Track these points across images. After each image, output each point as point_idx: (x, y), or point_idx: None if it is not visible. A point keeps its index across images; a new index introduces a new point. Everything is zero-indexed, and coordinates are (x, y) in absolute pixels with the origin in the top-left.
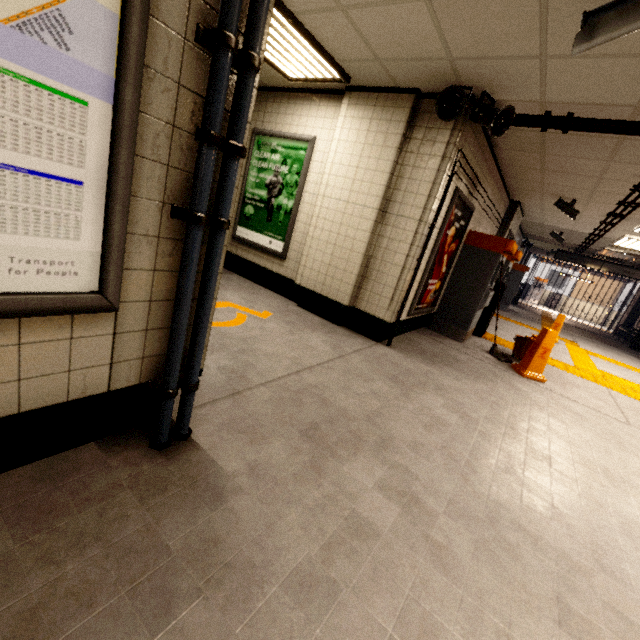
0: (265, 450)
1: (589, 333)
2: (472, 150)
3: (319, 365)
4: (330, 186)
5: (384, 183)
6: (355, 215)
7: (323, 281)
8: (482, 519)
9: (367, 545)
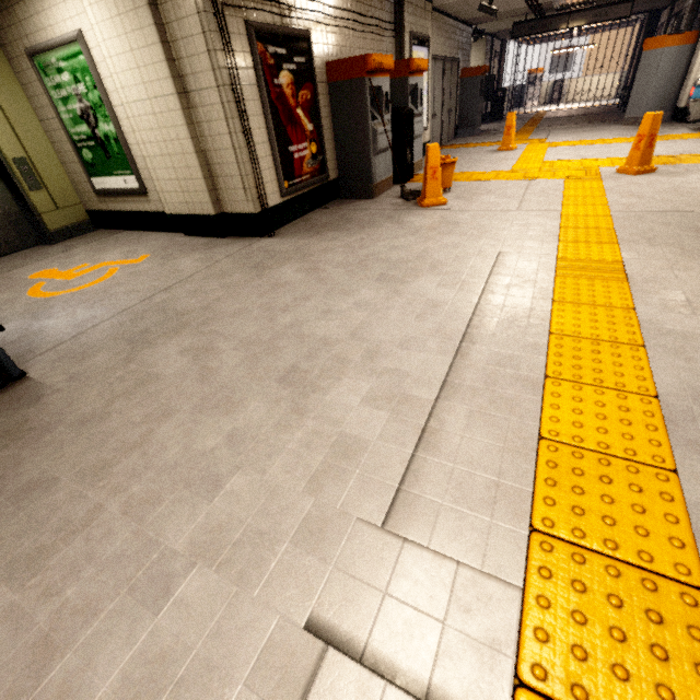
0: (89, 362)
1: (582, 117)
2: None
3: (178, 283)
4: (125, 88)
5: (163, 57)
6: (163, 111)
7: (184, 200)
8: (264, 341)
9: (147, 388)
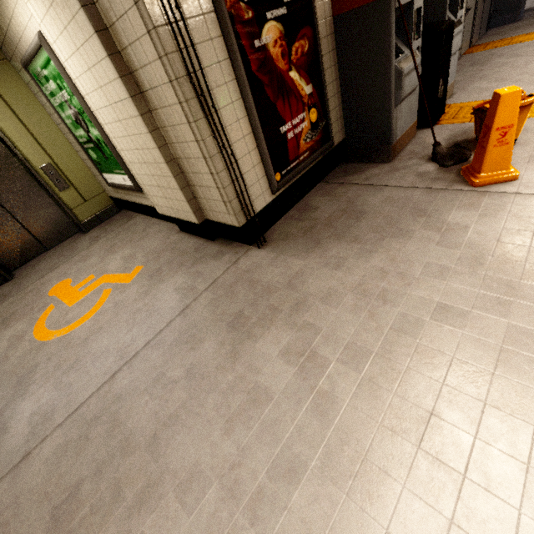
0: None
1: None
2: None
3: (147, 345)
4: (89, 93)
5: (103, 53)
6: (125, 118)
7: (169, 205)
8: None
9: None
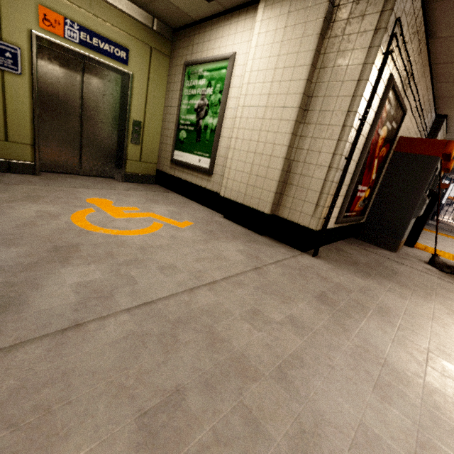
0: None
1: None
2: (409, 30)
3: (225, 279)
4: (249, 95)
5: (304, 77)
6: (274, 118)
7: (245, 190)
8: None
9: None
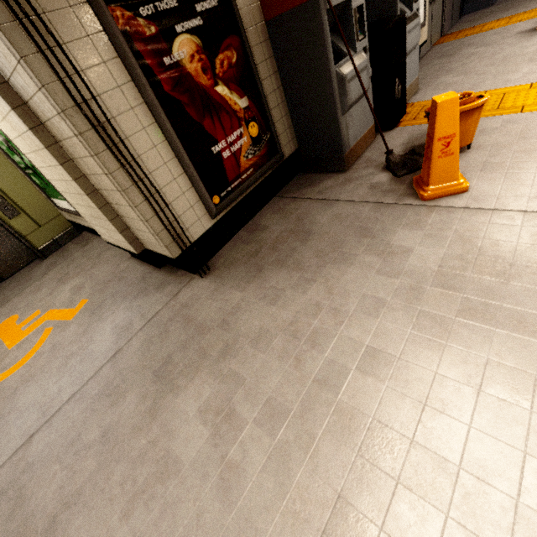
0: None
1: None
2: None
3: (71, 398)
4: None
5: None
6: (36, 149)
7: (108, 234)
8: None
9: None
